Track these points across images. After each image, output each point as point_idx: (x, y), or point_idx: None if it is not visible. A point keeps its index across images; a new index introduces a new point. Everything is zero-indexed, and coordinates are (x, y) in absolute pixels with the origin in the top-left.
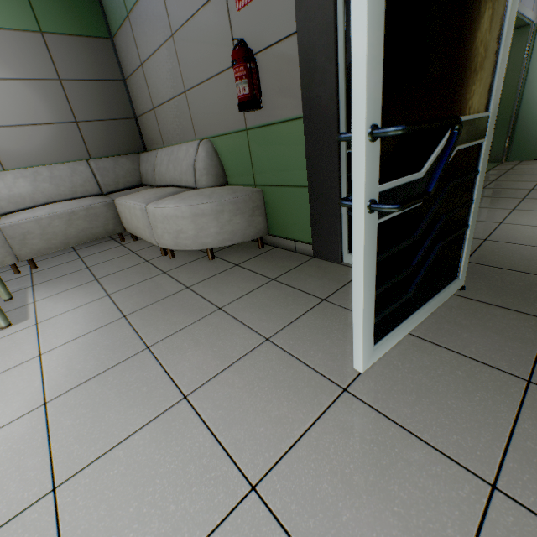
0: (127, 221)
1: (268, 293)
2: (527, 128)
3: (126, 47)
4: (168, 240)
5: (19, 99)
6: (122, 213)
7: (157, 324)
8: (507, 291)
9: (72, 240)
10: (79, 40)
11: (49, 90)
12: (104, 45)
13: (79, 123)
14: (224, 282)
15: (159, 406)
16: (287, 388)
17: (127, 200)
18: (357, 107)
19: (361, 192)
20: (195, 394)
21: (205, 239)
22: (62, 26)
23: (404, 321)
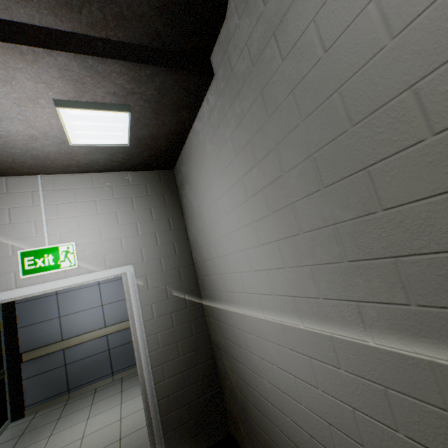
0: None
1: None
2: None
3: None
4: None
5: None
6: None
7: None
8: None
9: None
10: None
11: None
12: None
13: None
14: None
15: None
16: None
17: None
18: None
19: None
20: None
21: None
22: None
23: None
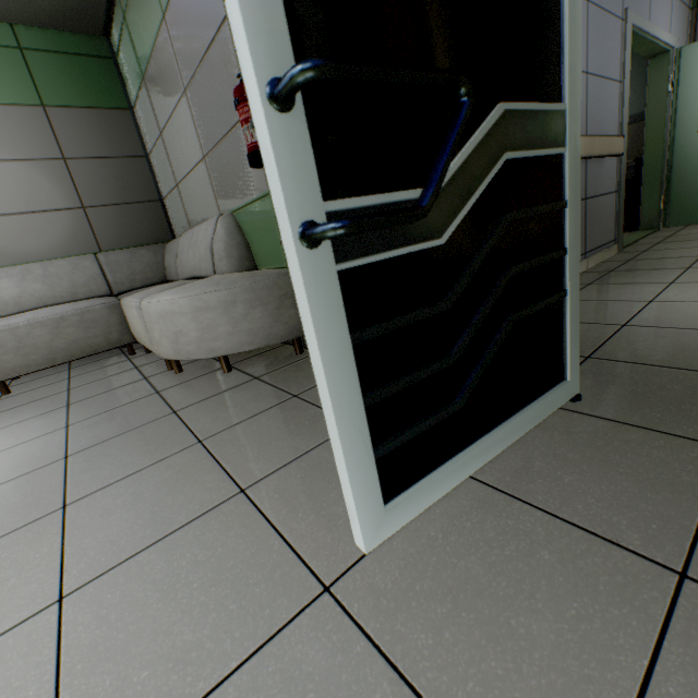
0: (133, 327)
1: (279, 416)
2: (687, 181)
3: (145, 116)
4: (167, 347)
5: (11, 183)
6: (127, 316)
7: (101, 468)
8: (652, 400)
9: (60, 354)
10: (90, 113)
11: (50, 171)
12: (122, 117)
13: (87, 209)
14: (227, 402)
15: (9, 617)
16: (230, 584)
17: (129, 298)
18: (241, 50)
19: (282, 208)
20: (78, 594)
21: (213, 343)
22: (70, 98)
23: (456, 455)
